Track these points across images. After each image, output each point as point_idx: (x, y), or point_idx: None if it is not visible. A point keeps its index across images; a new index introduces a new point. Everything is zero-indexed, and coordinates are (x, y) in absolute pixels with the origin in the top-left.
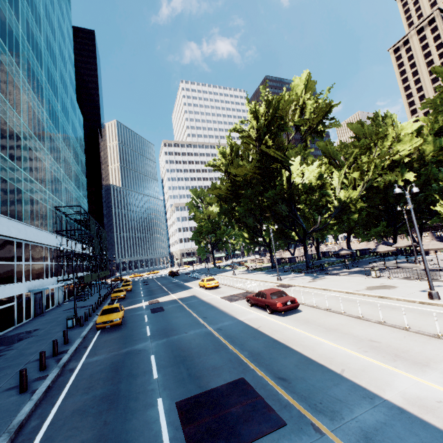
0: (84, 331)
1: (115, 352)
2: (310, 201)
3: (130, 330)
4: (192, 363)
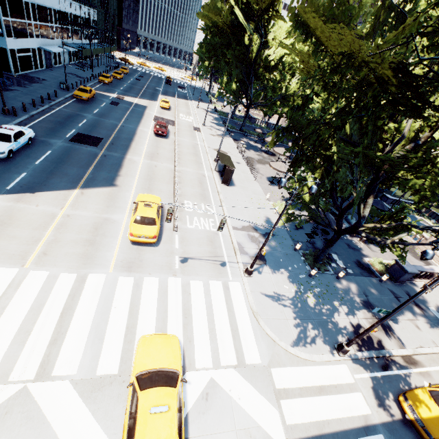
0: (68, 95)
1: (74, 112)
2: (264, 77)
3: (89, 106)
4: (96, 129)
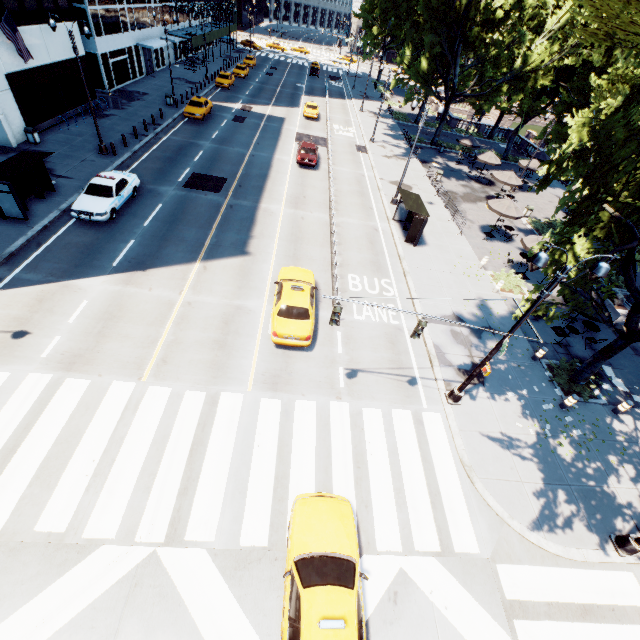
0: (177, 114)
1: (186, 140)
2: (481, 43)
3: (205, 129)
4: (216, 164)
